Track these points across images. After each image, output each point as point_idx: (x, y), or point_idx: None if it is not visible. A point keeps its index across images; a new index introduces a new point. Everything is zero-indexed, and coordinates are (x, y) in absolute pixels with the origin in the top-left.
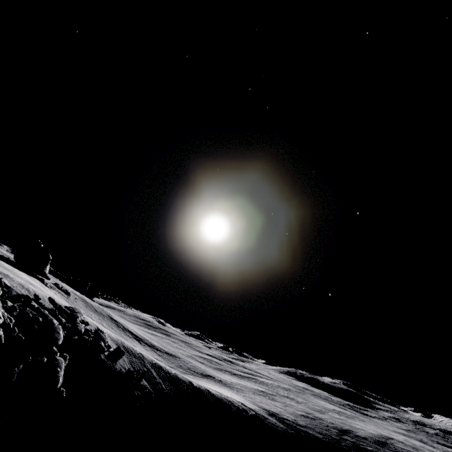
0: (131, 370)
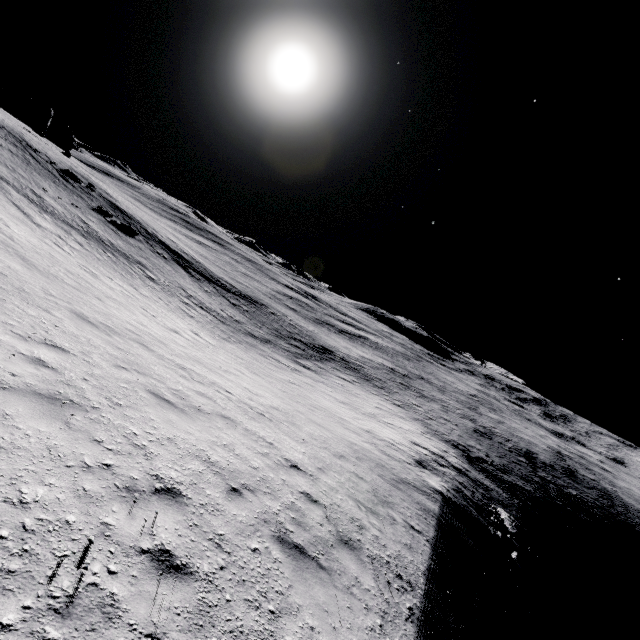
0: None
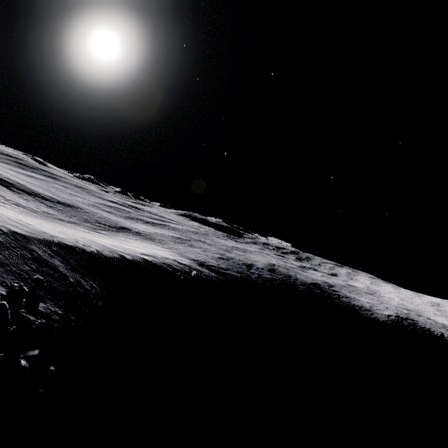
0: None
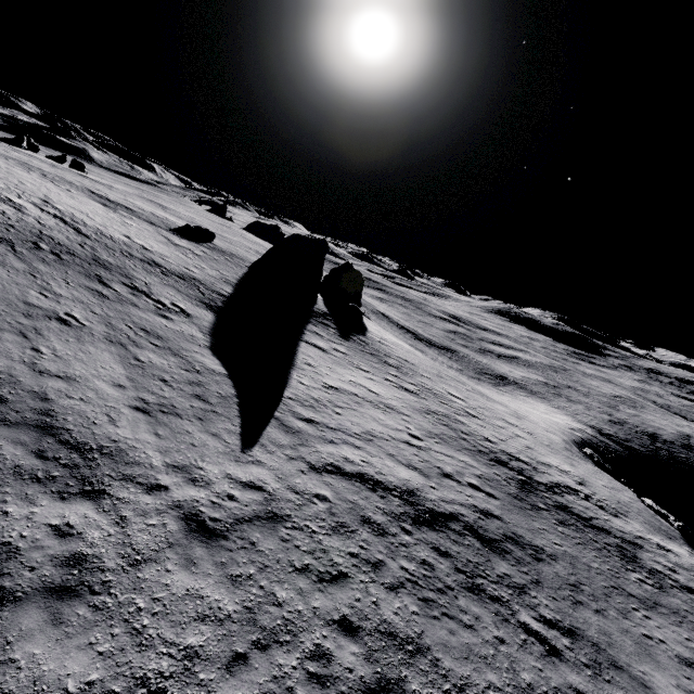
0: None
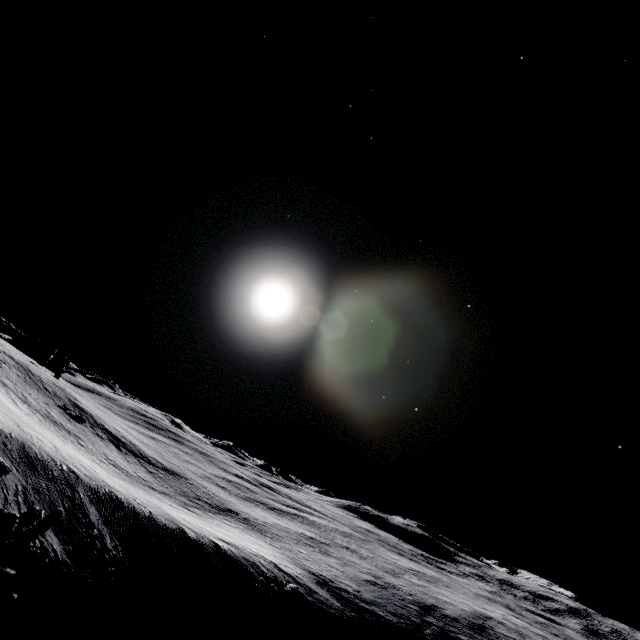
0: (3, 513)
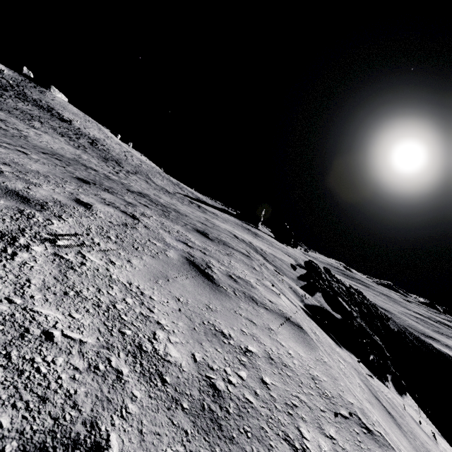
0: (398, 330)
